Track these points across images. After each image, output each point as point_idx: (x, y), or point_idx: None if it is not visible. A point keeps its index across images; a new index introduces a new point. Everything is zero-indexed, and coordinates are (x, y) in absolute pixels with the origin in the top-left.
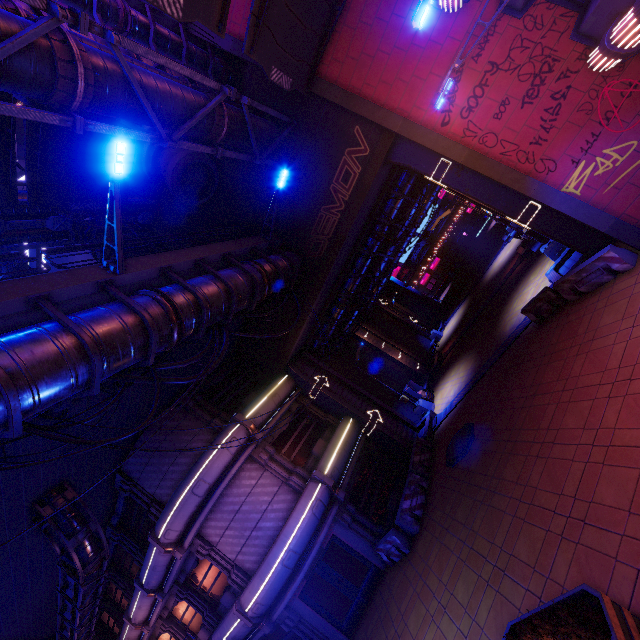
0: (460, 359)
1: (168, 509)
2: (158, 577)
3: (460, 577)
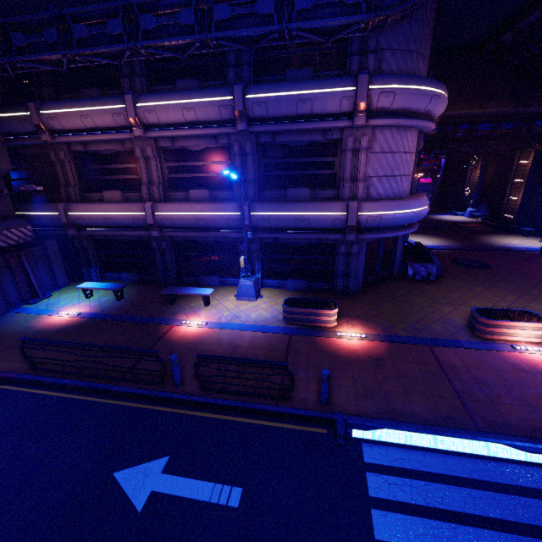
0: (427, 235)
1: (411, 79)
2: (280, 111)
3: (532, 303)
